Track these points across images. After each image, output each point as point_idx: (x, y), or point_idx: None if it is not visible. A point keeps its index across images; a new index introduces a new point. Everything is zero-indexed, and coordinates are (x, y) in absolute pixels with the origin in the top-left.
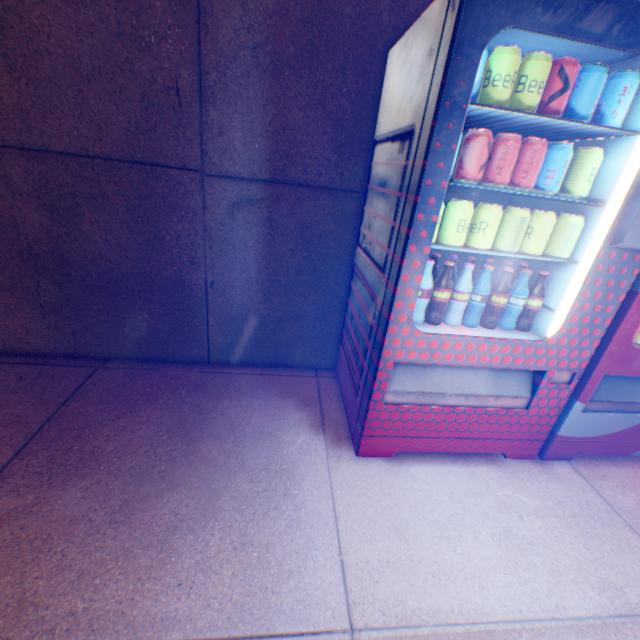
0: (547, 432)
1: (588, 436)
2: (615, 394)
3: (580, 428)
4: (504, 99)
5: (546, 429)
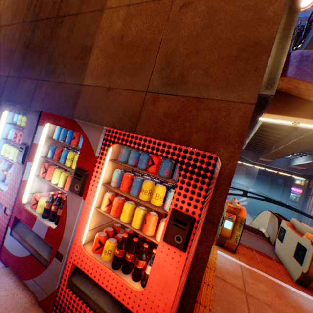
0: (3, 241)
1: (12, 253)
2: (23, 232)
3: (10, 245)
4: (19, 124)
5: (3, 238)
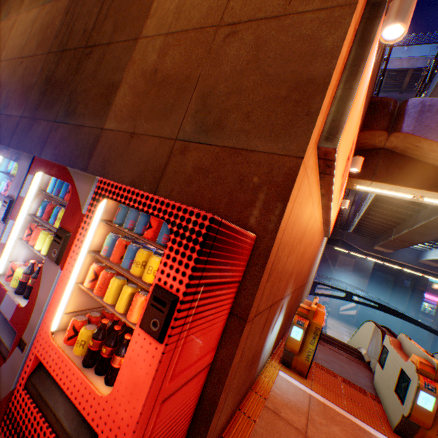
0: None
1: None
2: None
3: None
4: (14, 173)
5: None
